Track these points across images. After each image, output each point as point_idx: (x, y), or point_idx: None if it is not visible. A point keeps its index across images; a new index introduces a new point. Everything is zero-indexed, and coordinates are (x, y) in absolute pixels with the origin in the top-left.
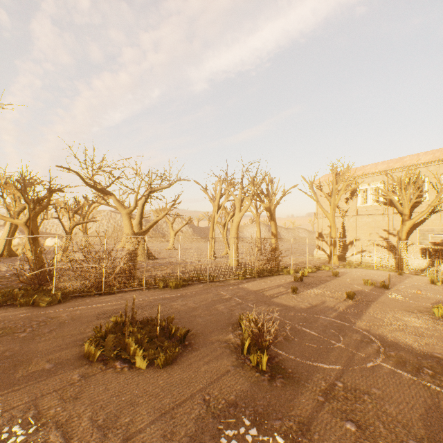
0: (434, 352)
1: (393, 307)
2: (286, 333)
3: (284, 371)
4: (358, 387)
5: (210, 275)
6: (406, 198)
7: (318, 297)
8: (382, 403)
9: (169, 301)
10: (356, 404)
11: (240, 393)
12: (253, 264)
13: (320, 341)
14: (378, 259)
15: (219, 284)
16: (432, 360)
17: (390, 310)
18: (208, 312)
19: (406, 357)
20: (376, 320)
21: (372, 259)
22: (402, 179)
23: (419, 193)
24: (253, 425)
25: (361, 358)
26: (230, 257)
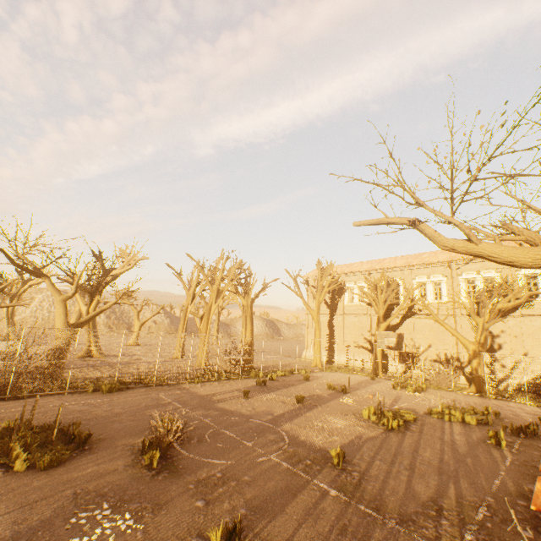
0: (329, 447)
1: (333, 410)
2: (204, 436)
3: (174, 467)
4: (234, 476)
5: (160, 378)
6: (381, 300)
7: (268, 401)
8: (244, 486)
9: (92, 406)
10: (220, 488)
11: (116, 486)
12: (220, 365)
13: (232, 442)
14: (362, 363)
15: (168, 387)
16: (321, 453)
17: (328, 413)
18: (133, 417)
19: (300, 452)
20: (306, 422)
21: (357, 362)
22: (378, 281)
23: (393, 296)
24: (111, 508)
25: (258, 454)
26: (187, 357)
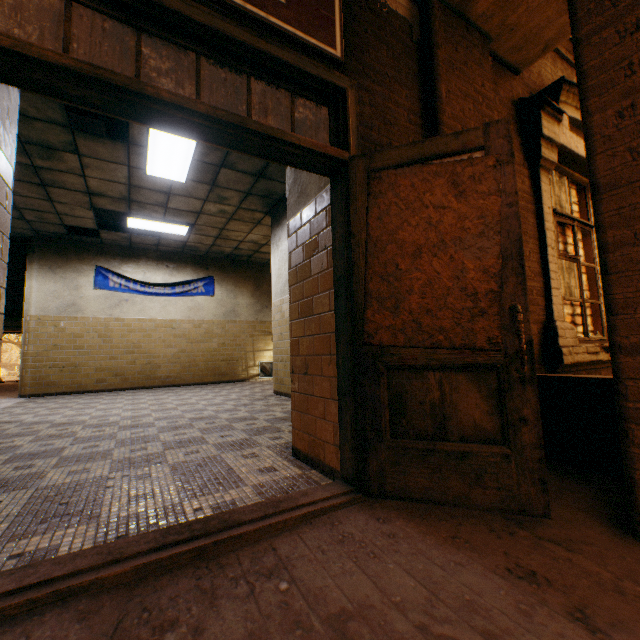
0: None
1: None
2: None
3: None
4: None
5: None
6: None
7: None
8: None
9: None
10: None
11: None
12: None
13: None
14: None
15: None
16: None
17: None
18: None
19: None
20: None
21: None
22: None
23: None
24: None
25: None
26: None
